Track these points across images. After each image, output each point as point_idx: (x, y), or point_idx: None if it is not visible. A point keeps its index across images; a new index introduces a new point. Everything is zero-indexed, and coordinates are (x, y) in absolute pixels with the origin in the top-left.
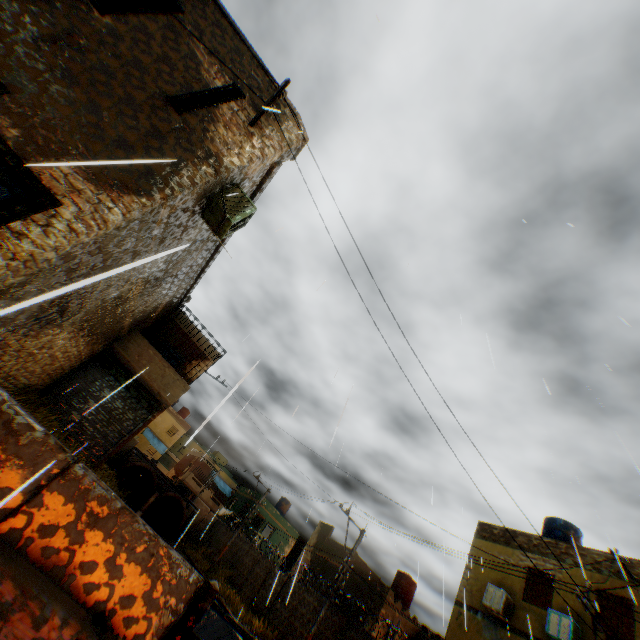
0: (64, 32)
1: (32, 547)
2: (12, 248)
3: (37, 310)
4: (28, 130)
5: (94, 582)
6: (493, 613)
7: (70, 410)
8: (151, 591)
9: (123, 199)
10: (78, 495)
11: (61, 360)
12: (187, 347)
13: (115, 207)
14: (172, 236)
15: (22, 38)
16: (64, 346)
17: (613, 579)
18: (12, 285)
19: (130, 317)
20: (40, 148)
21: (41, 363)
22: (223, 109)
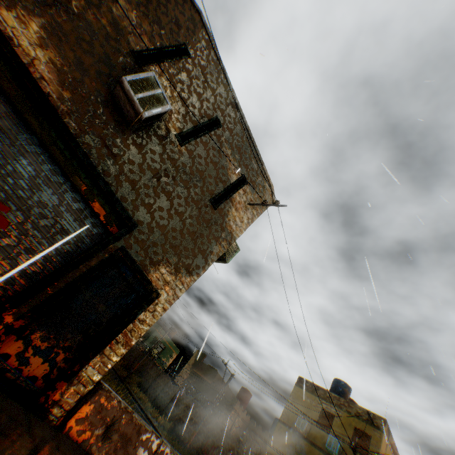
0: (162, 167)
1: None
2: (139, 331)
3: None
4: (145, 250)
5: None
6: (299, 430)
7: None
8: None
9: (186, 280)
10: None
11: None
12: None
13: (183, 287)
14: None
15: (142, 181)
16: None
17: (364, 423)
18: None
19: None
20: (151, 260)
21: None
22: (236, 196)
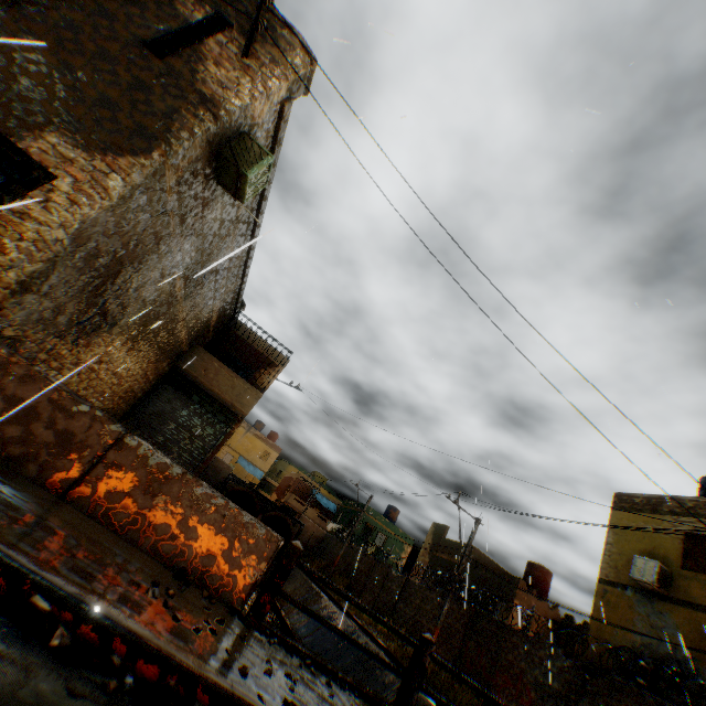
0: None
1: (102, 514)
2: (17, 229)
3: (74, 311)
4: (6, 106)
5: (170, 544)
6: (645, 587)
7: (151, 433)
8: (230, 551)
9: (119, 162)
10: (137, 464)
11: (127, 380)
12: (253, 357)
13: (112, 172)
14: (192, 213)
15: None
16: (123, 362)
17: None
18: (33, 275)
19: (183, 327)
20: (22, 123)
21: (107, 382)
22: (209, 45)
